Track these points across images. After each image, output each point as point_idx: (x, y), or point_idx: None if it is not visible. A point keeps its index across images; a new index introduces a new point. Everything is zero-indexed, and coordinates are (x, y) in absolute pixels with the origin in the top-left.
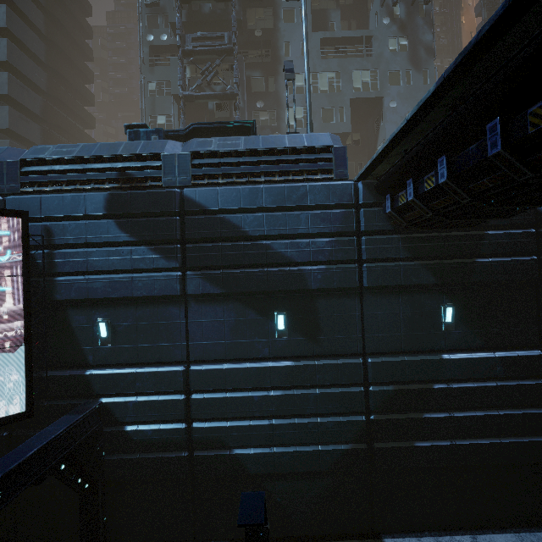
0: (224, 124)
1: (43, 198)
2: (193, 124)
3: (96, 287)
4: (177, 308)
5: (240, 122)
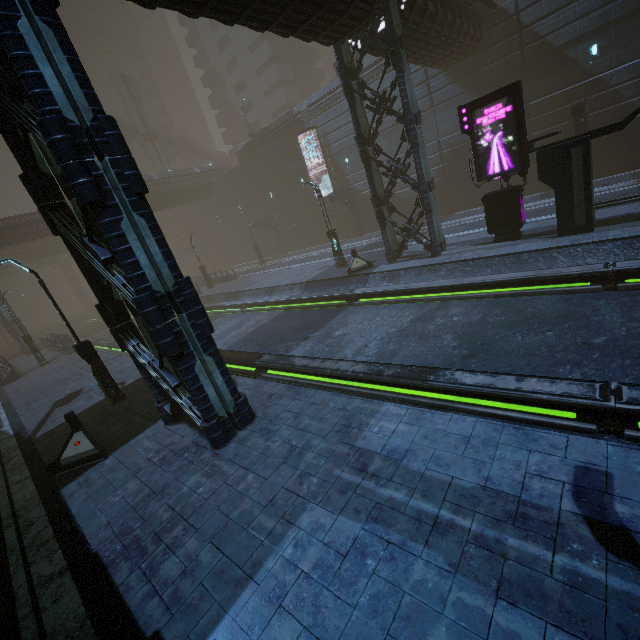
0: None
1: (318, 119)
2: None
3: (341, 146)
4: None
5: None
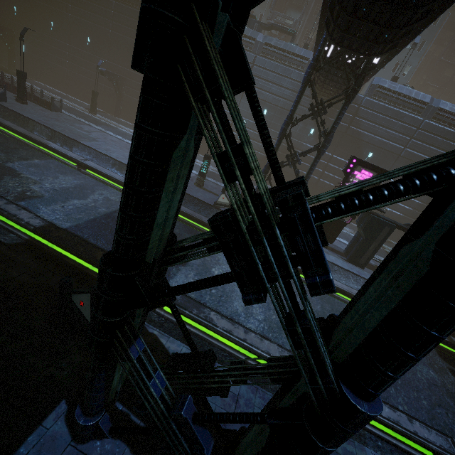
0: (284, 29)
1: None
2: (273, 23)
3: None
4: (239, 96)
5: (290, 30)
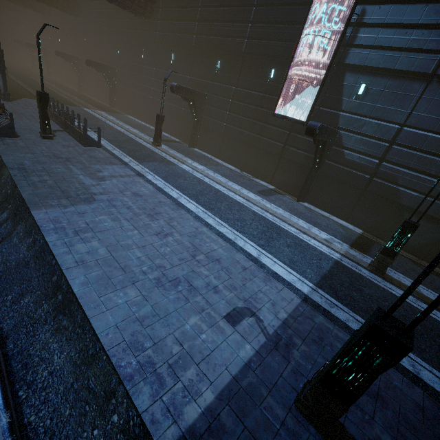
0: None
1: None
2: None
3: (373, 58)
4: (419, 85)
5: None
